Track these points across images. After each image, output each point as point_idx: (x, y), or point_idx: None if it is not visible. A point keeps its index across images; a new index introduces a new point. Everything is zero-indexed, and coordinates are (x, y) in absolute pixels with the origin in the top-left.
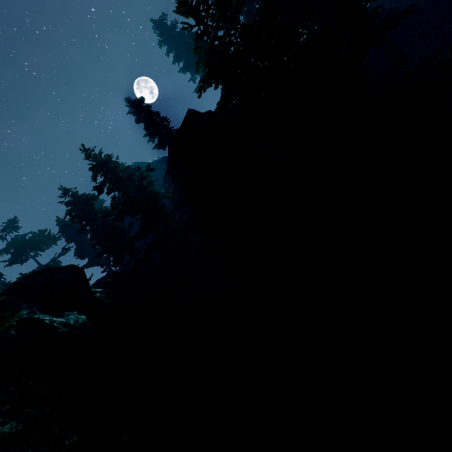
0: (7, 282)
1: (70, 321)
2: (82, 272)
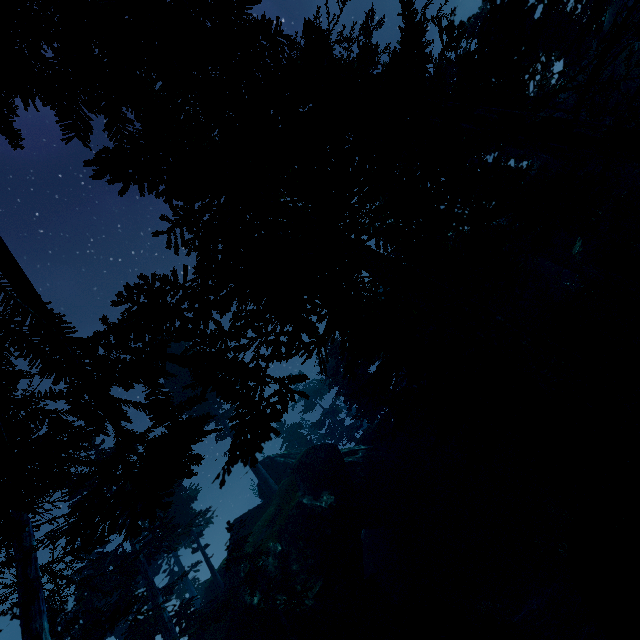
0: (299, 449)
1: (322, 503)
2: (335, 449)
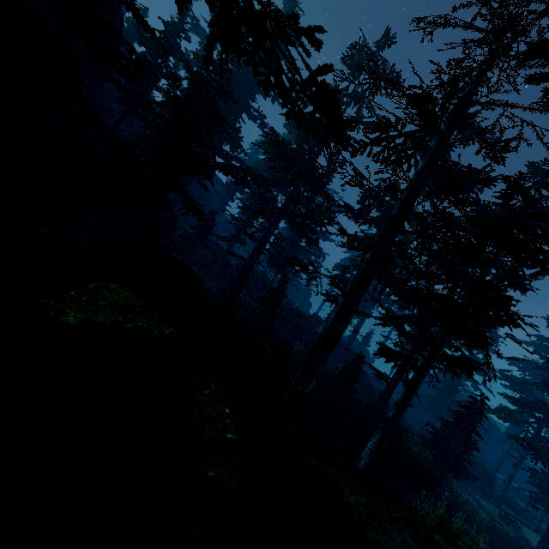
0: None
1: None
2: None
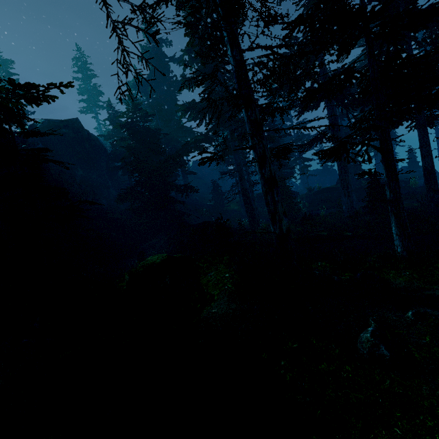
0: None
1: None
2: None
